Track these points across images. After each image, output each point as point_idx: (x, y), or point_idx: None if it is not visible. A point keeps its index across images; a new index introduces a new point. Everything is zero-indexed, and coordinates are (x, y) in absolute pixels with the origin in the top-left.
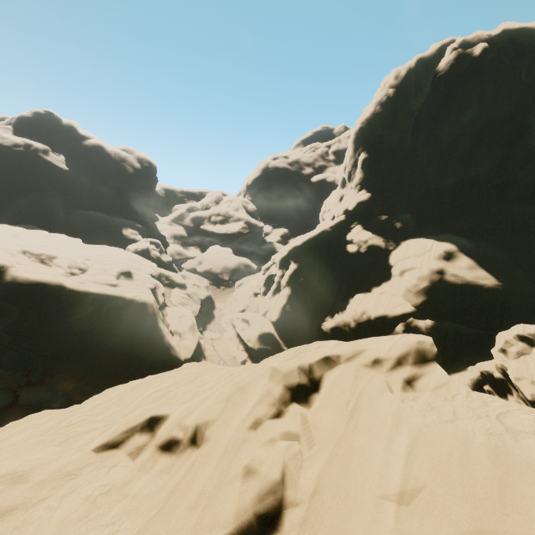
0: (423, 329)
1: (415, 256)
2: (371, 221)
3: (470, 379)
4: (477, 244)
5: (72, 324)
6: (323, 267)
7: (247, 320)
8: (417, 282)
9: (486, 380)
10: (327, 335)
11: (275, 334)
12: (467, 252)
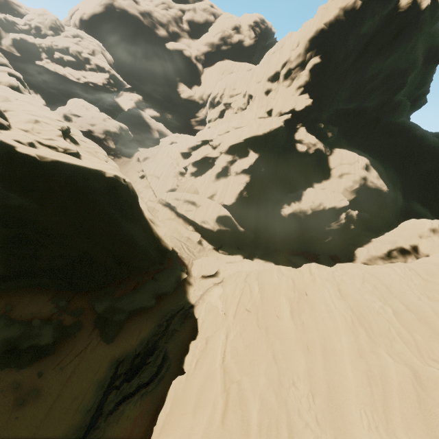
0: (355, 217)
1: (348, 164)
2: (314, 126)
3: (386, 248)
4: (372, 161)
5: (45, 222)
6: (275, 160)
7: (192, 202)
8: (352, 184)
9: (396, 248)
10: (284, 219)
11: (232, 217)
12: (373, 166)
